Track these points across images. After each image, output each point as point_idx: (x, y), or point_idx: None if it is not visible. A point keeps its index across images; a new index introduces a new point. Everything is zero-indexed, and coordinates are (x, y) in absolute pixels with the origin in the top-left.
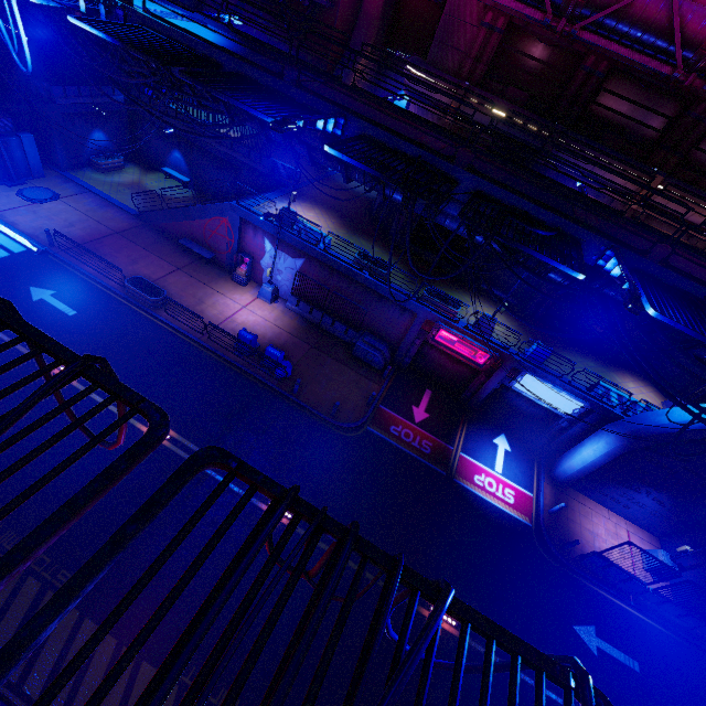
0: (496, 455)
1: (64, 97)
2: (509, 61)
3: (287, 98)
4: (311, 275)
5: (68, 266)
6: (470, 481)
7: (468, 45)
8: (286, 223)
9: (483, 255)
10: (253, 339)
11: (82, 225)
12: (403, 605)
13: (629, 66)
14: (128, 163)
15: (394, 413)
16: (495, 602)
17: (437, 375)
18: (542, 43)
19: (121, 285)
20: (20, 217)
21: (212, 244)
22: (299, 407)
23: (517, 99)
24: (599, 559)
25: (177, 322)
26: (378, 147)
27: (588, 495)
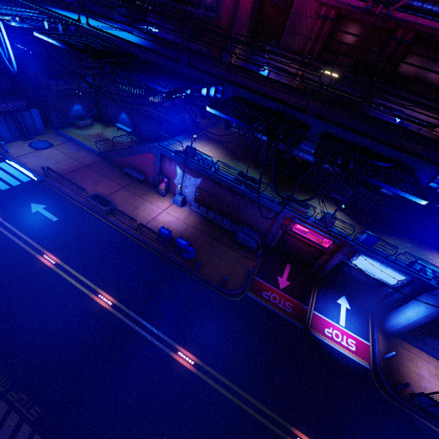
0: (340, 312)
1: (56, 86)
2: (338, 39)
3: (182, 75)
4: (207, 188)
5: (55, 189)
6: (322, 333)
7: (309, 31)
8: (189, 155)
9: (324, 170)
10: (168, 233)
11: (65, 162)
12: (276, 435)
13: (429, 34)
14: (95, 122)
15: (265, 282)
16: (347, 434)
17: (294, 253)
18: (362, 25)
19: (87, 199)
20: (29, 160)
21: (144, 170)
22: (199, 279)
23: (345, 64)
24: (427, 399)
25: (120, 223)
26: (248, 104)
27: (412, 344)
